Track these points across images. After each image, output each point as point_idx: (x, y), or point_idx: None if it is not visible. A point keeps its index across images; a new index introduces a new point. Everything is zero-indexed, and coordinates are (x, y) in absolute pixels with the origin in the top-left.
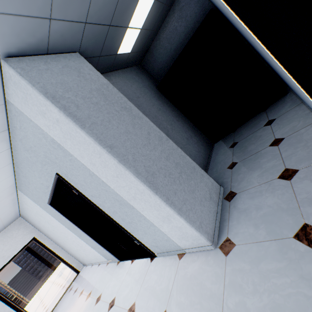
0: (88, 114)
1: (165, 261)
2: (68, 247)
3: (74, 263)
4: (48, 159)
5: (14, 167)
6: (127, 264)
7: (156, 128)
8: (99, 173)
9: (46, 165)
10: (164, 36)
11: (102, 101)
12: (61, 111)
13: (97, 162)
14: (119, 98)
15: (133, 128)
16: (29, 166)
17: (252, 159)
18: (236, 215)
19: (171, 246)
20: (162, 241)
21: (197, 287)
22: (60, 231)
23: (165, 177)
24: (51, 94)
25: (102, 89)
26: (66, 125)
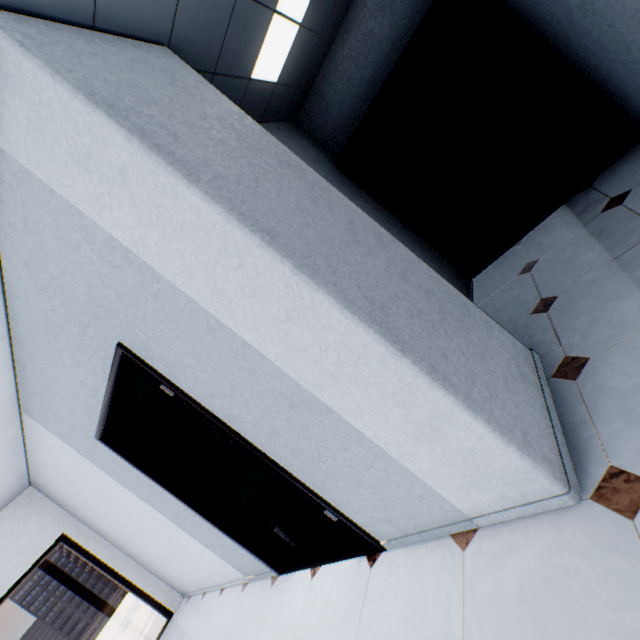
0: (203, 157)
1: (416, 558)
2: (146, 552)
3: (160, 592)
4: (97, 306)
5: (14, 351)
6: (301, 581)
7: (363, 215)
8: (236, 320)
9: (92, 324)
10: (344, 53)
11: (234, 140)
12: (132, 138)
13: (232, 284)
14: (271, 144)
15: (314, 205)
16: (48, 339)
17: (602, 277)
18: (613, 406)
19: (432, 514)
20: (405, 502)
21: (558, 624)
22: (126, 512)
23: (412, 317)
24: (106, 99)
25: (230, 120)
26: (145, 179)
